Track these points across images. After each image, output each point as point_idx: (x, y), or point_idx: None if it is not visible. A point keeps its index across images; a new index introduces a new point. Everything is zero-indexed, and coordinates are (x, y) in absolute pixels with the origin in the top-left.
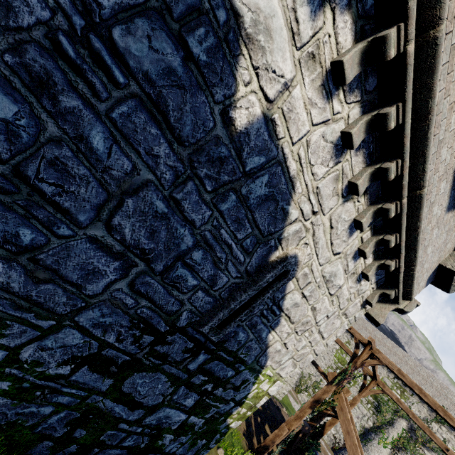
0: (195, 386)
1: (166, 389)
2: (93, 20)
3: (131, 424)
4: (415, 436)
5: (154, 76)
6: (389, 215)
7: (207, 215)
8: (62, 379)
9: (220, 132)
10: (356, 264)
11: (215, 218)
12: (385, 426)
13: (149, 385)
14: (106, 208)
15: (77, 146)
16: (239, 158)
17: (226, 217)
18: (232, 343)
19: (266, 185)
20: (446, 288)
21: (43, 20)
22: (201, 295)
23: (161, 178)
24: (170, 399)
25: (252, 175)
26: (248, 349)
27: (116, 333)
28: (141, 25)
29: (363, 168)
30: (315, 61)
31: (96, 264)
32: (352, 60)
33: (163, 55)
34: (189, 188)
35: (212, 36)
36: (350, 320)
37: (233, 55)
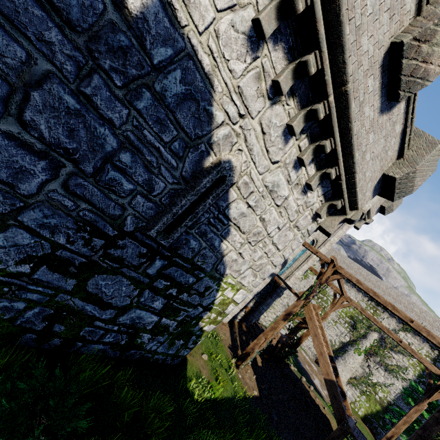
0: (159, 290)
1: (131, 292)
2: None
3: (106, 322)
4: (385, 344)
5: None
6: (319, 117)
7: (125, 113)
8: (25, 277)
9: (113, 16)
10: (298, 174)
11: (134, 118)
12: (360, 339)
13: (113, 287)
14: (12, 102)
15: None
16: (143, 49)
17: (146, 117)
18: (186, 250)
19: (181, 82)
20: (390, 197)
21: None
22: (141, 200)
23: (63, 70)
24: (138, 302)
25: (162, 70)
26: (204, 257)
27: (64, 235)
28: None
29: (286, 66)
30: None
31: (21, 163)
32: None
33: None
34: (96, 82)
35: None
36: (303, 233)
37: None
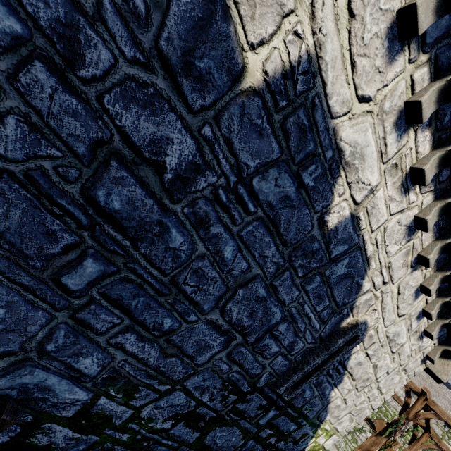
0: (261, 439)
1: (237, 442)
2: (242, 176)
3: None
4: None
5: (275, 203)
6: None
7: (296, 294)
8: (164, 432)
9: (315, 232)
10: (419, 323)
11: (301, 296)
12: None
13: (225, 438)
14: (223, 298)
15: (214, 258)
16: (327, 249)
17: (310, 294)
18: (299, 399)
19: (346, 266)
20: None
21: (212, 183)
22: (280, 359)
23: (266, 272)
24: None
25: (335, 260)
26: (311, 405)
27: (210, 394)
28: (272, 173)
29: (432, 241)
30: (397, 169)
31: (207, 340)
32: (431, 166)
33: (283, 188)
34: (285, 276)
35: (320, 168)
36: (409, 375)
37: (333, 178)
